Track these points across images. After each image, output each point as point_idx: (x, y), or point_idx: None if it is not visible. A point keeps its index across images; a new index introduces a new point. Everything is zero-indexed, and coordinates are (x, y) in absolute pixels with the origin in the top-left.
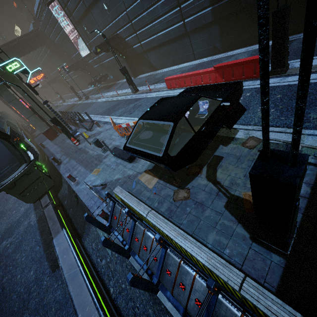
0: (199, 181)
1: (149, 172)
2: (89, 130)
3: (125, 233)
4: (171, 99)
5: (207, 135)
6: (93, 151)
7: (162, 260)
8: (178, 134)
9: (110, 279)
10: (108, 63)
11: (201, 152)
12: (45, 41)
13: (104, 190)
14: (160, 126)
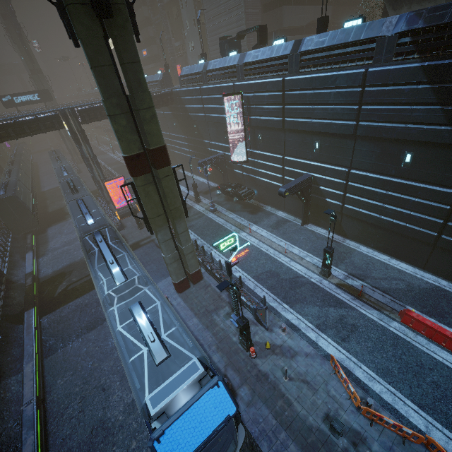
0: None
1: None
2: (267, 329)
3: None
4: None
5: None
6: (304, 409)
7: None
8: None
9: None
10: (266, 183)
11: None
12: (172, 103)
13: None
14: None
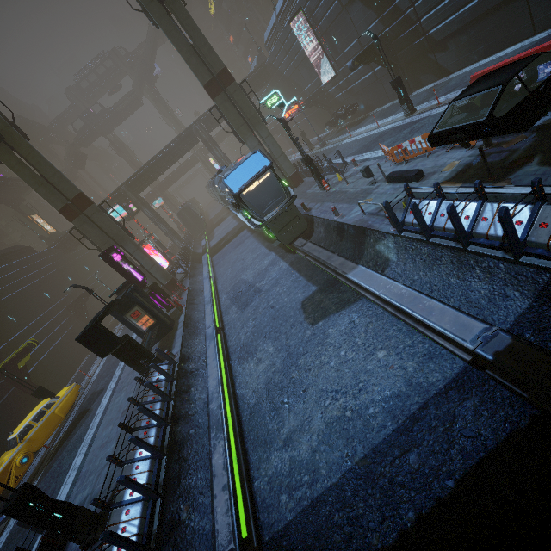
0: (527, 169)
1: (448, 182)
2: (342, 172)
3: (425, 218)
4: (497, 70)
5: (547, 97)
6: (355, 188)
7: (478, 211)
8: (504, 103)
9: (396, 279)
10: (361, 84)
11: (535, 119)
12: (270, 77)
13: (382, 211)
14: (477, 106)
